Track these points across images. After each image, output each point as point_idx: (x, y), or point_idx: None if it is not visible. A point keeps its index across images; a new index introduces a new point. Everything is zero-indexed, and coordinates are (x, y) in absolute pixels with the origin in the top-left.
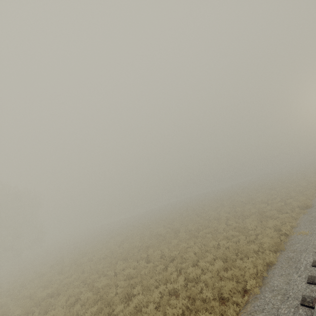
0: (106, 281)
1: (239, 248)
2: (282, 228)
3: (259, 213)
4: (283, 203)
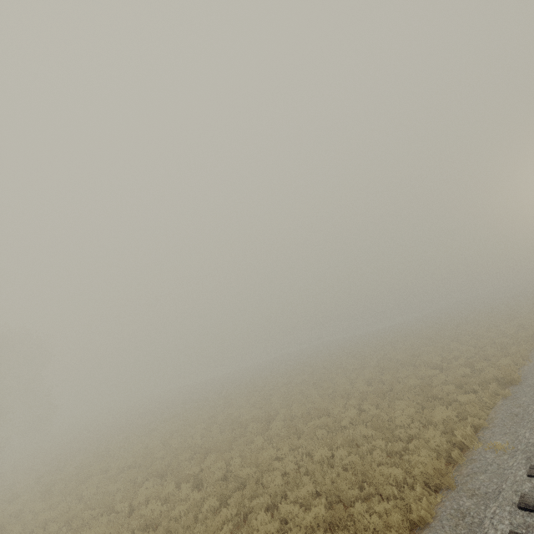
0: (101, 531)
1: (368, 470)
2: (458, 428)
3: (421, 389)
4: (469, 370)
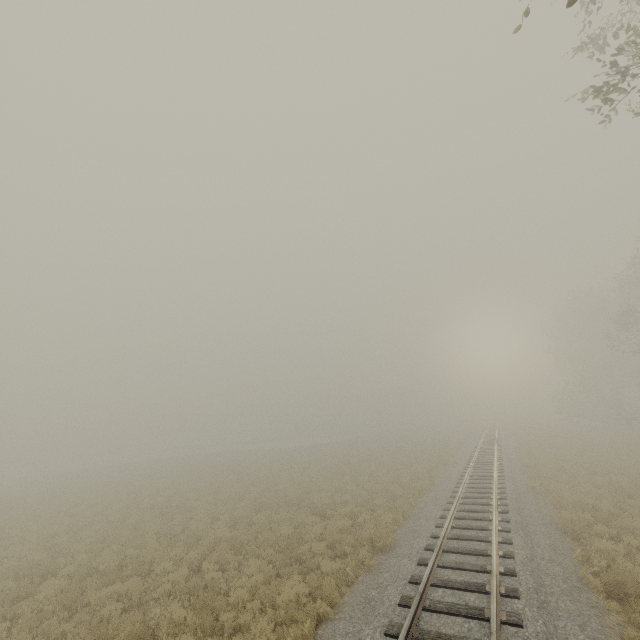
0: None
1: None
2: (299, 618)
3: (287, 545)
4: (350, 523)
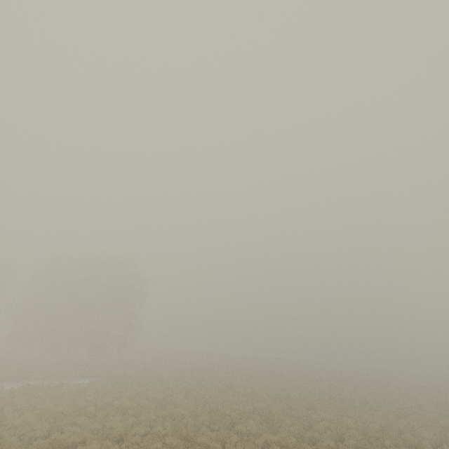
0: (328, 422)
1: None
2: None
3: None
4: None
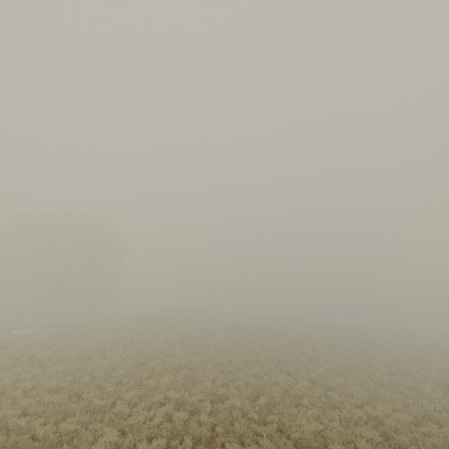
0: (255, 378)
1: (426, 411)
2: None
3: (442, 383)
4: None
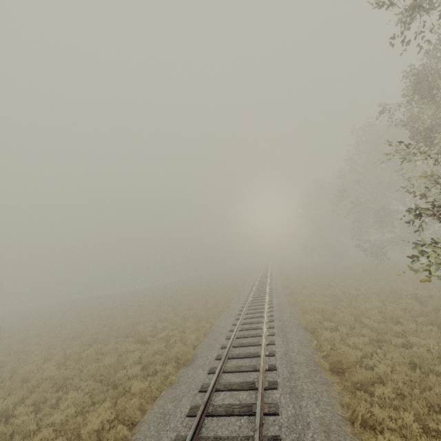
0: None
1: None
2: None
3: (105, 375)
4: (163, 345)
